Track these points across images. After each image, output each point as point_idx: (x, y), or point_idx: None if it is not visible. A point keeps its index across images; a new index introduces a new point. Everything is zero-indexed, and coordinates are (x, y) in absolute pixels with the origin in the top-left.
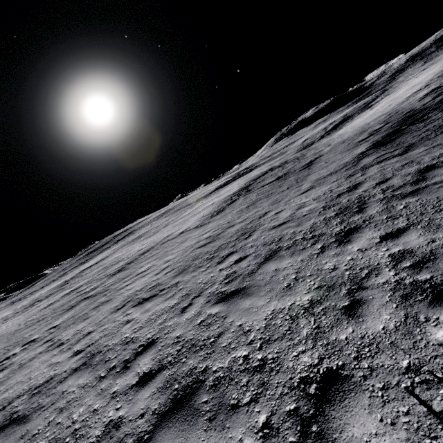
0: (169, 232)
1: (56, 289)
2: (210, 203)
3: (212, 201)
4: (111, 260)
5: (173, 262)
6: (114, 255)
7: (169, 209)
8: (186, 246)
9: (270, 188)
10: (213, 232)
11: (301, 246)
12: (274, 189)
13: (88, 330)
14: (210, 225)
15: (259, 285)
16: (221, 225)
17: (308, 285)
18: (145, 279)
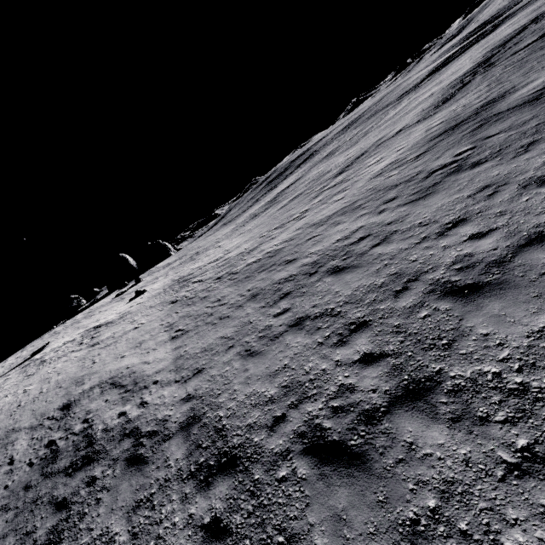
0: (377, 136)
1: (268, 205)
2: (427, 94)
3: (429, 92)
4: (313, 176)
5: (407, 148)
6: (311, 173)
7: (356, 118)
8: (414, 136)
9: (525, 54)
10: (445, 118)
11: (543, 101)
12: (531, 54)
13: (356, 190)
14: (438, 115)
15: (500, 130)
16: (453, 111)
17: (539, 119)
18: (383, 164)
